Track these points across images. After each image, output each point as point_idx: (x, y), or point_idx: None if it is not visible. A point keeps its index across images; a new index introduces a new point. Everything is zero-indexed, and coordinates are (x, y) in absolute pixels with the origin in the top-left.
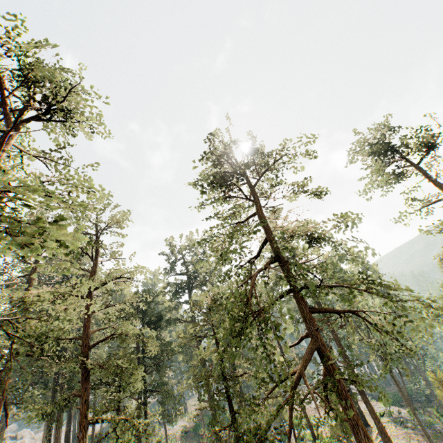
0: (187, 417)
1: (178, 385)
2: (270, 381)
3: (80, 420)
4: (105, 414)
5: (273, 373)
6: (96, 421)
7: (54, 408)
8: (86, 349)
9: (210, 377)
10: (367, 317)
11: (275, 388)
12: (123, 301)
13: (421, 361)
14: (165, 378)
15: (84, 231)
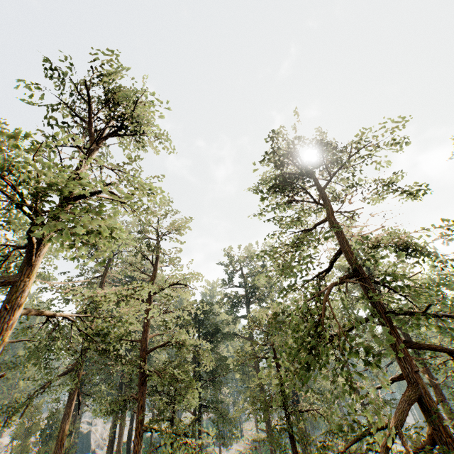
0: (243, 442)
1: (234, 405)
2: (350, 432)
3: (137, 425)
4: (159, 425)
5: (354, 421)
6: (151, 429)
7: (115, 407)
8: (145, 353)
9: (269, 406)
10: None
11: (355, 441)
12: (181, 309)
13: None
14: (221, 395)
15: (148, 238)
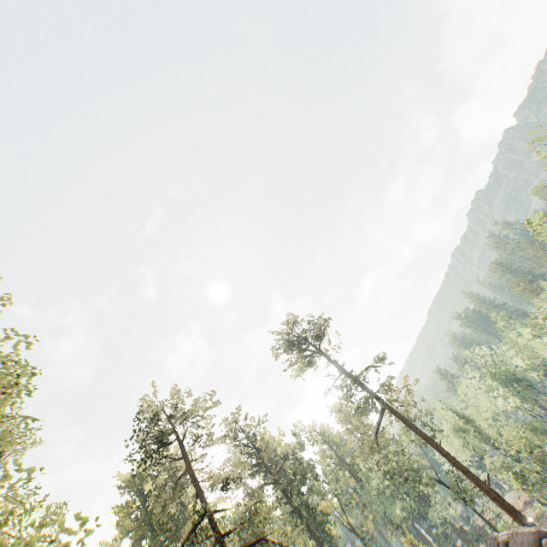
0: None
1: None
2: None
3: None
4: None
5: None
6: None
7: None
8: None
9: None
10: (365, 487)
11: None
12: None
13: (430, 513)
14: None
15: None
